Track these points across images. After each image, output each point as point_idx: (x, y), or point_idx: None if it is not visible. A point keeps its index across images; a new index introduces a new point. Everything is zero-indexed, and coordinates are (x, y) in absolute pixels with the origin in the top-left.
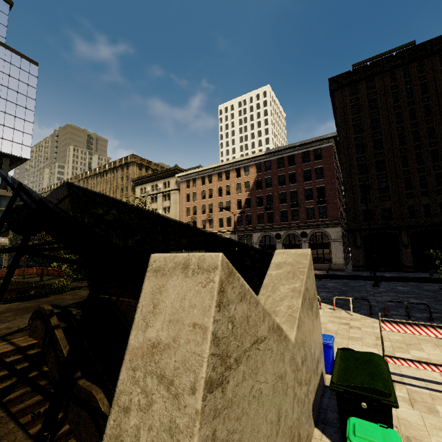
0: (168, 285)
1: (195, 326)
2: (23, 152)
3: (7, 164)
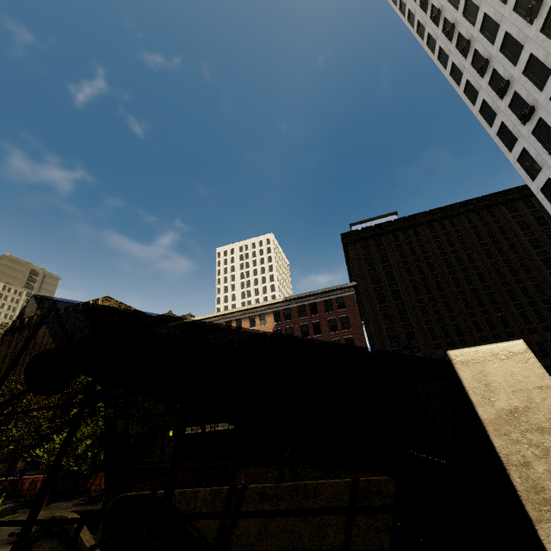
0: (488, 368)
1: (541, 387)
2: None
3: None
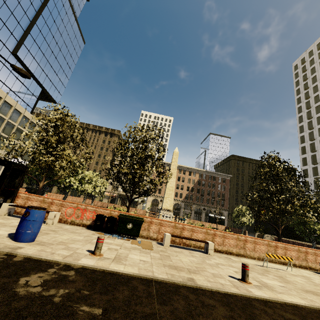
0: None
1: None
2: (57, 97)
3: (38, 98)
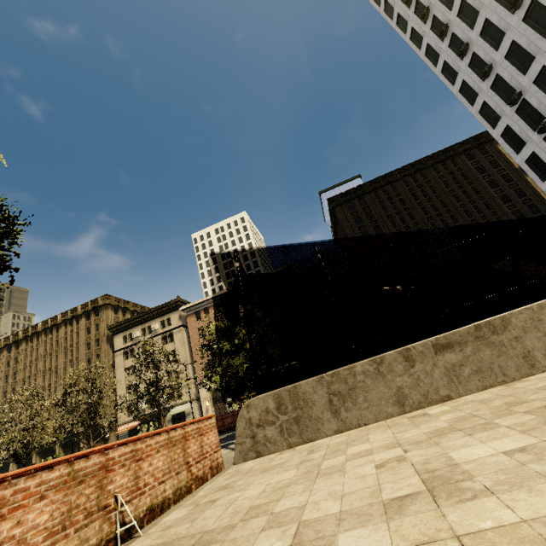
0: None
1: None
2: None
3: None
